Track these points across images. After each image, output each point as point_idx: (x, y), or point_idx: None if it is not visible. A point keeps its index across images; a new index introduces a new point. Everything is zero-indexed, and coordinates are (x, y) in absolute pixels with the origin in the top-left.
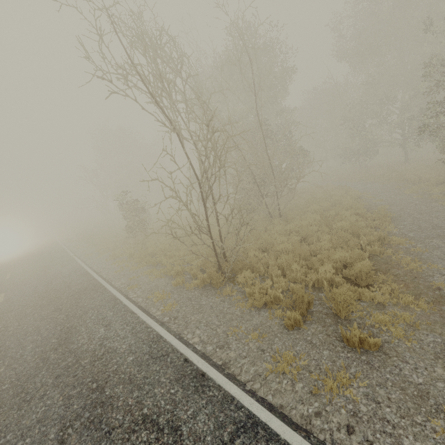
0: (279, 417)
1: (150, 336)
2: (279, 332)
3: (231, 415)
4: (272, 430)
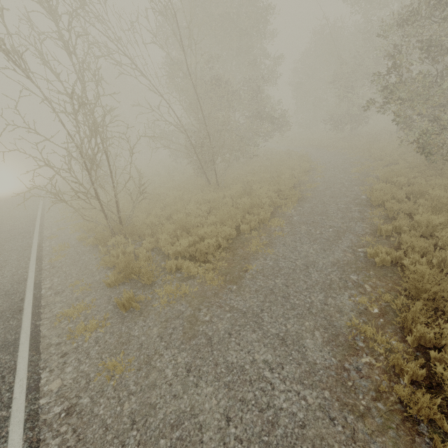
0: (32, 342)
1: (20, 278)
2: (102, 288)
3: (7, 337)
4: (18, 349)
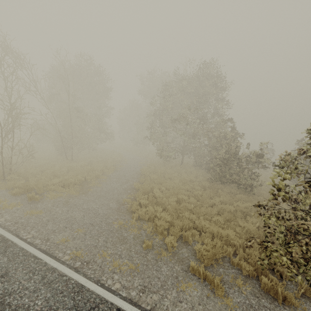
0: None
1: None
2: (8, 196)
3: None
4: None
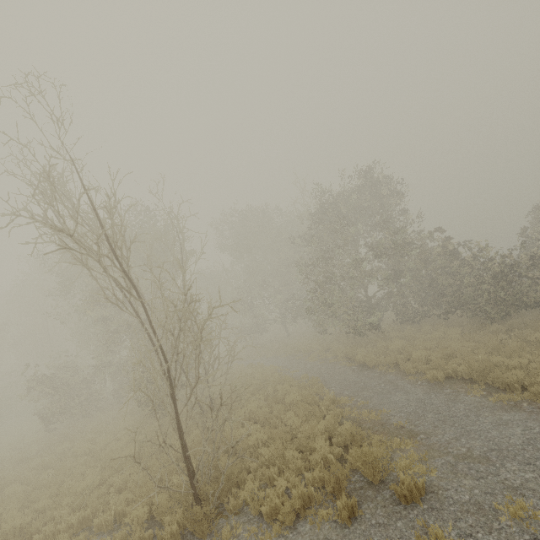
0: None
1: None
2: (342, 536)
3: None
4: None
